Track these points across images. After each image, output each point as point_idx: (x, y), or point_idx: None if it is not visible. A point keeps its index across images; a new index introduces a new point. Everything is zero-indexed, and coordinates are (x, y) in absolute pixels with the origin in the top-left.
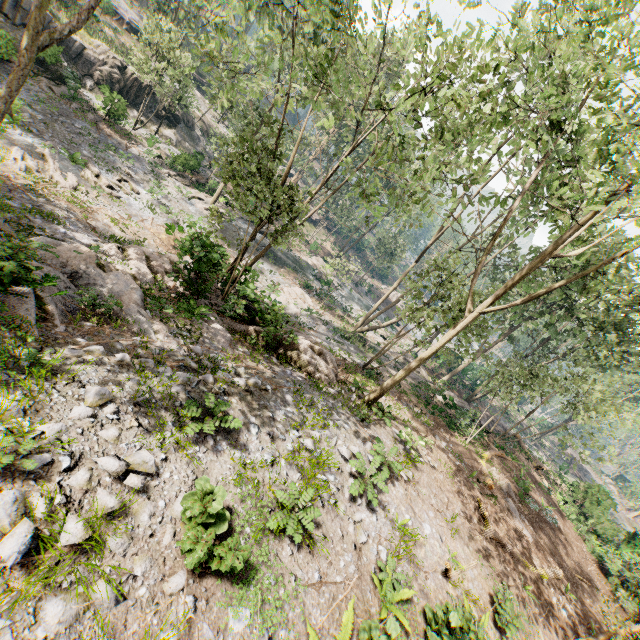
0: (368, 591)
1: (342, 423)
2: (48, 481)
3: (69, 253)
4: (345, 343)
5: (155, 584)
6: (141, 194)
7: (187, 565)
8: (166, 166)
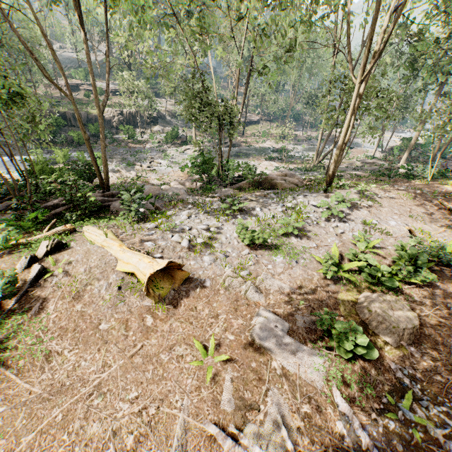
0: (350, 247)
1: (310, 196)
2: (185, 233)
3: (150, 191)
4: (309, 173)
5: (237, 253)
6: (162, 163)
7: (246, 243)
8: (164, 144)
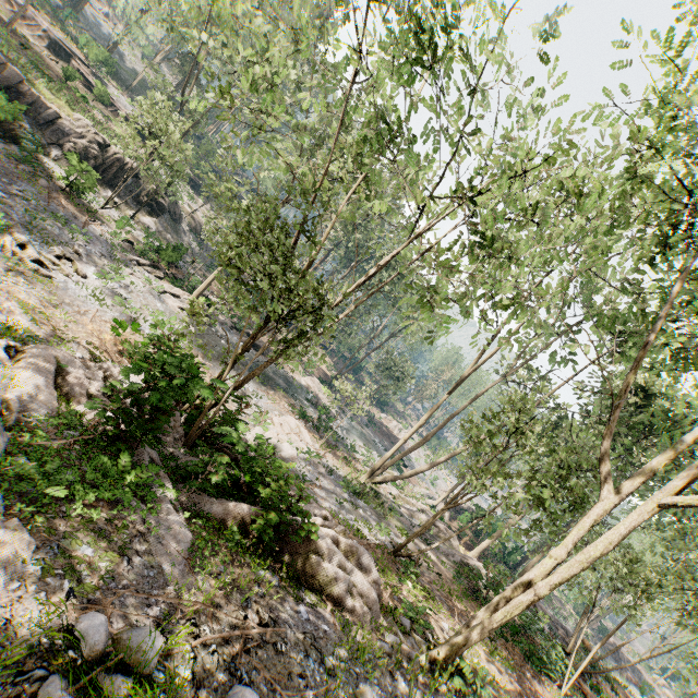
0: None
1: None
2: None
3: None
4: (358, 504)
5: None
6: (88, 278)
7: None
8: (136, 253)
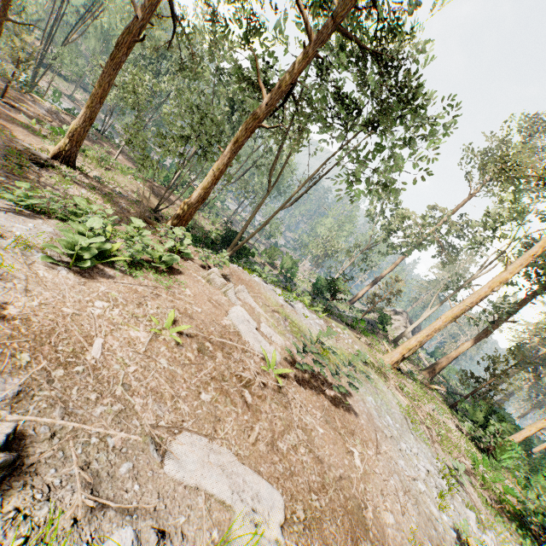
0: None
1: None
2: None
3: None
4: None
5: None
6: None
7: None
8: None
